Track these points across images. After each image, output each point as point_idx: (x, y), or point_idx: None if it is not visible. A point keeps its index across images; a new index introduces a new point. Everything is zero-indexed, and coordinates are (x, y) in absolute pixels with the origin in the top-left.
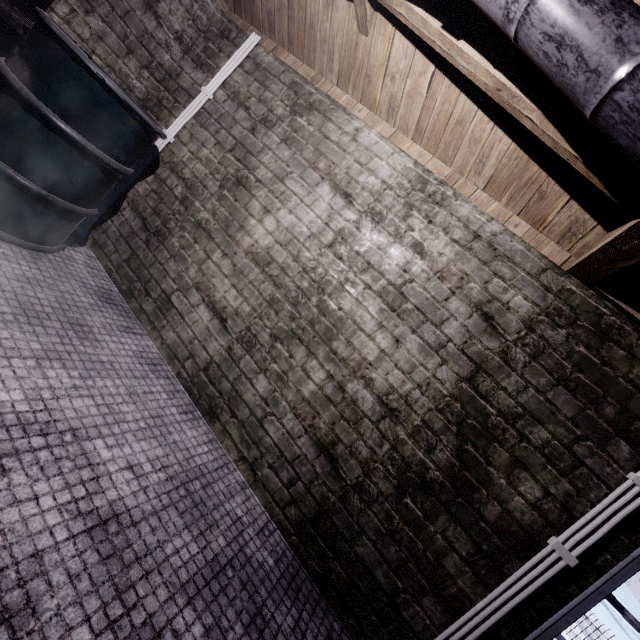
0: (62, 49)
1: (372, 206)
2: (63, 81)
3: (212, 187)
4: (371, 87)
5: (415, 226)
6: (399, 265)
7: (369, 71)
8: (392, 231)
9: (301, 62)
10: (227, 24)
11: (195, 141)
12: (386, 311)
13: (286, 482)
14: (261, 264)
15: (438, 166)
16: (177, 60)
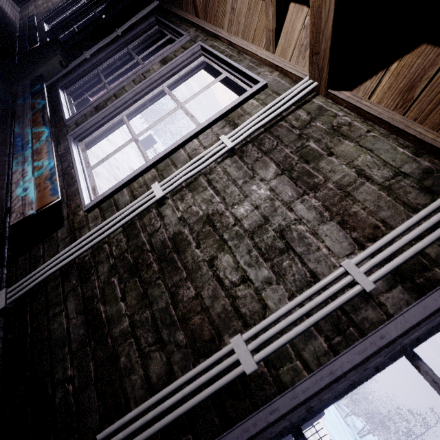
0: None
1: None
2: None
3: None
4: None
5: None
6: None
7: None
8: None
9: None
10: None
11: None
12: None
13: None
14: None
15: None
16: None
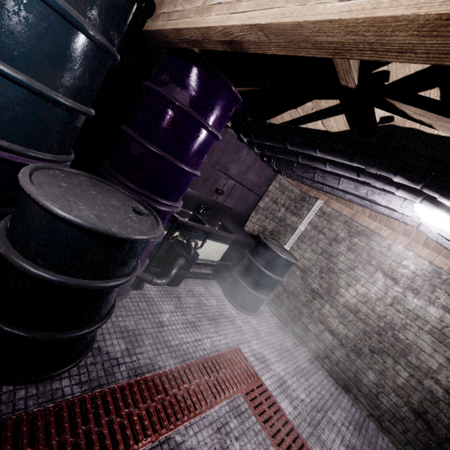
0: (274, 254)
1: (410, 285)
2: (275, 263)
3: (315, 272)
4: (391, 223)
5: (440, 297)
6: (436, 317)
7: (389, 219)
8: (426, 299)
9: (344, 206)
10: (303, 195)
11: (300, 249)
12: (436, 342)
13: (401, 431)
14: (353, 312)
15: (443, 260)
16: (283, 213)
